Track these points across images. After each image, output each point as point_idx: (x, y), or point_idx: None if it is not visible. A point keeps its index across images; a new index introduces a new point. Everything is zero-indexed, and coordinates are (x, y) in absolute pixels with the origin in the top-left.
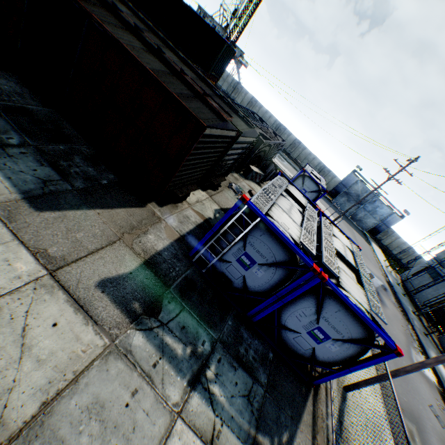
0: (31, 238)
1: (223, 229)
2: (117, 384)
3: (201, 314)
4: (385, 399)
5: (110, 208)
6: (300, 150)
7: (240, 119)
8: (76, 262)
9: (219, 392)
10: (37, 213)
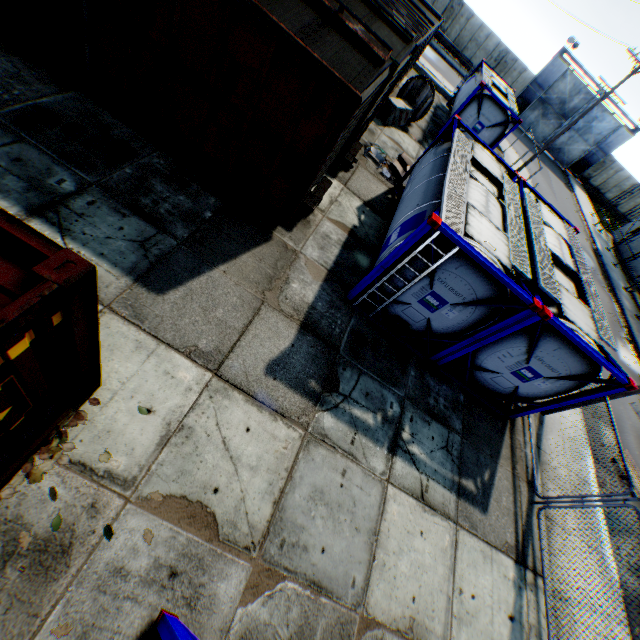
0: (174, 337)
1: (400, 265)
2: (326, 470)
3: (381, 373)
4: (583, 410)
5: (233, 257)
6: (463, 23)
7: (388, 27)
8: (232, 351)
9: (418, 451)
10: (160, 297)
